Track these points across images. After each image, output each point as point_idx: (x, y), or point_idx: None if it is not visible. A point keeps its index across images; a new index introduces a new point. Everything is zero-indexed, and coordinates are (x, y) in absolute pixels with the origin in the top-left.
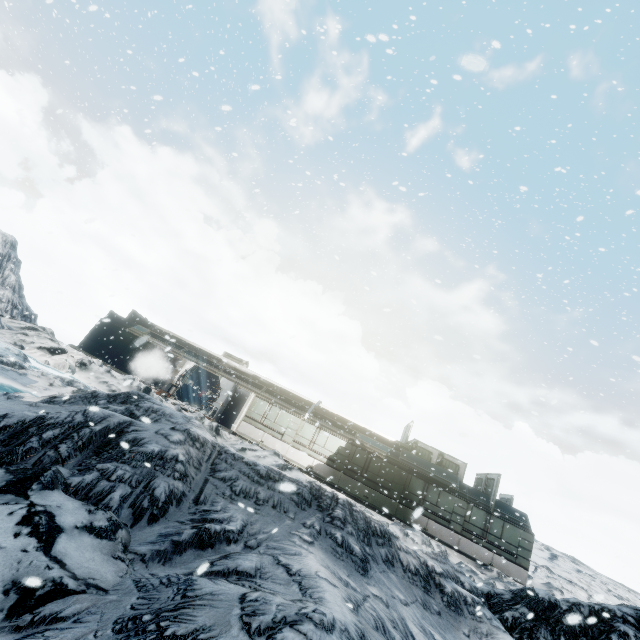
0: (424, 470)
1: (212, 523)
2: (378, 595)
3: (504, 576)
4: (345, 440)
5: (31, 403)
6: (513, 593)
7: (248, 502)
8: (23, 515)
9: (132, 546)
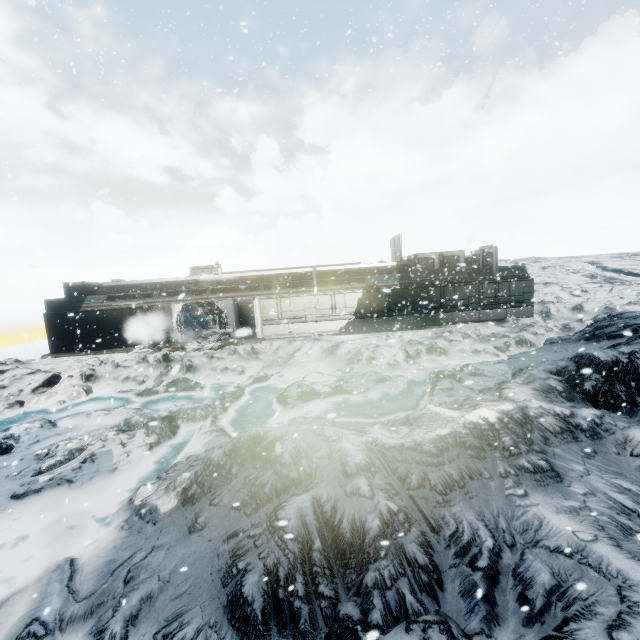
0: (437, 279)
1: (472, 547)
2: (584, 491)
3: (518, 320)
4: (360, 292)
5: (176, 512)
6: (575, 362)
7: (456, 492)
8: None
9: (464, 627)
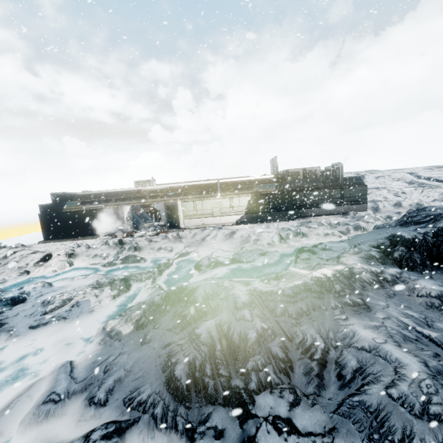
0: (301, 186)
1: (311, 348)
2: (383, 317)
3: (356, 213)
4: (249, 196)
5: (132, 334)
6: (389, 239)
7: (304, 318)
8: (273, 429)
9: (304, 391)
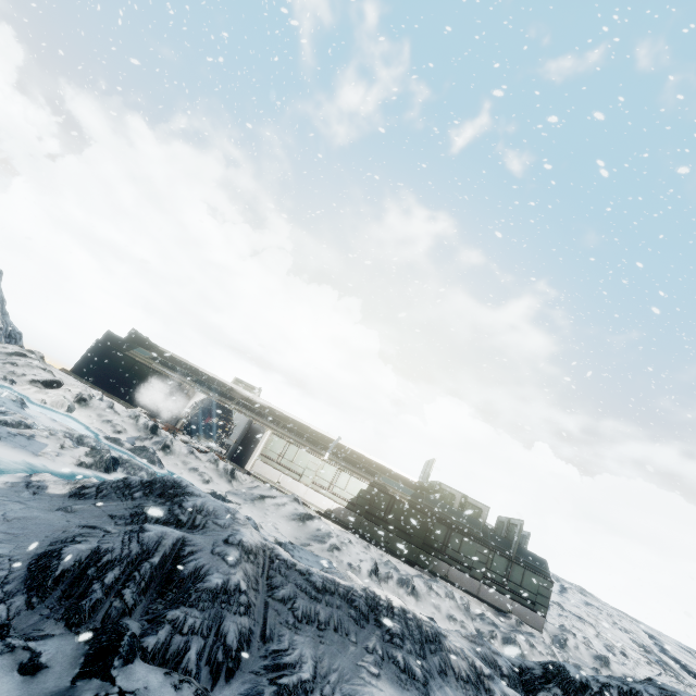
0: (448, 516)
1: (286, 670)
2: None
3: (522, 623)
4: (367, 483)
5: (59, 497)
6: (544, 667)
7: (311, 628)
8: None
9: None
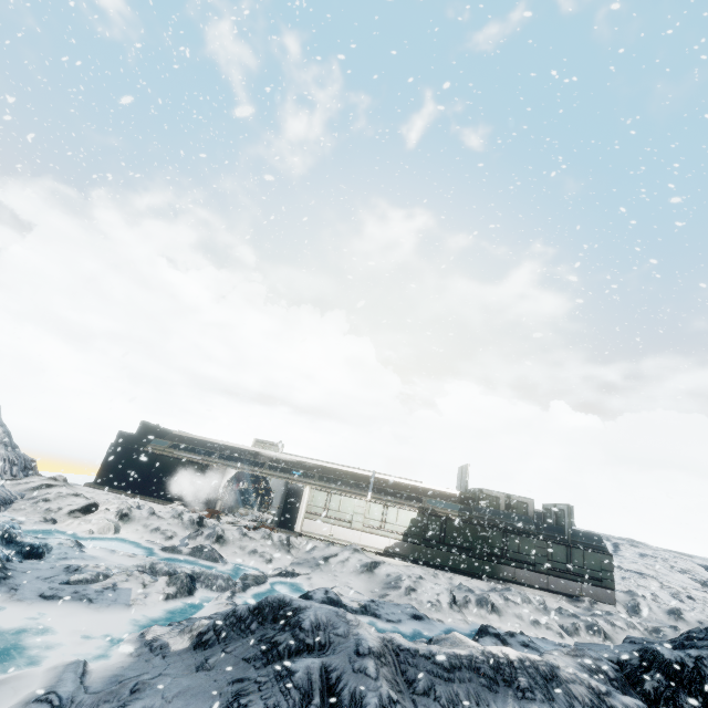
0: (499, 521)
1: None
2: None
3: (595, 603)
4: (415, 511)
5: (186, 653)
6: (639, 655)
7: None
8: None
9: None
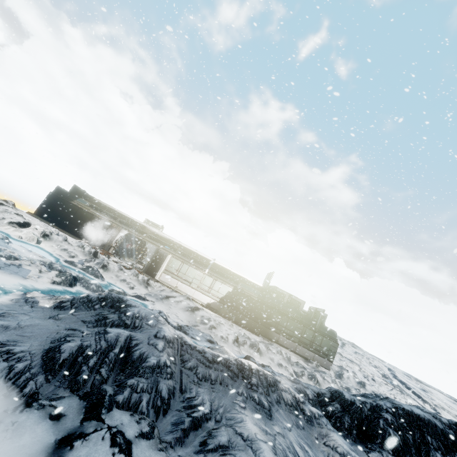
0: (280, 307)
1: (195, 408)
2: (279, 432)
3: (319, 366)
4: (232, 287)
5: (48, 309)
6: (331, 393)
7: (207, 384)
8: (110, 438)
9: (162, 436)
